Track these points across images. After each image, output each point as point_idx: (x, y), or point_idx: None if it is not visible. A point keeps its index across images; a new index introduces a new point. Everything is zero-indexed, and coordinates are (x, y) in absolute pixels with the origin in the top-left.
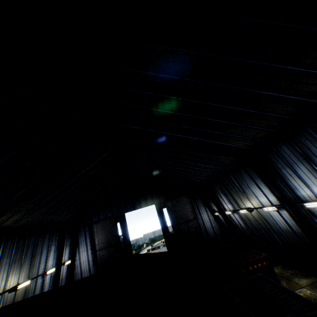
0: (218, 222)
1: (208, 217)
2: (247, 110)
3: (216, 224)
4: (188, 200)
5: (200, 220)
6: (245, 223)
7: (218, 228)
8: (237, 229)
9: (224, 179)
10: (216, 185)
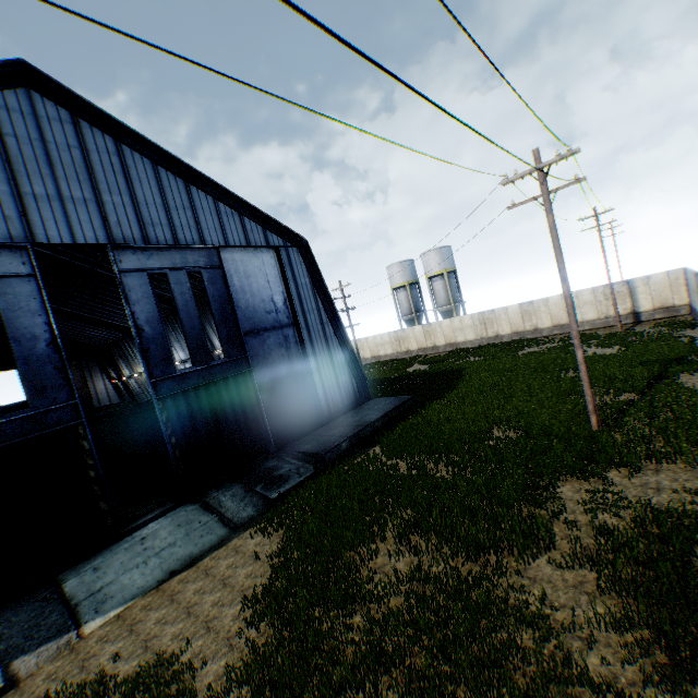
0: (118, 391)
1: (106, 386)
2: (121, 312)
3: (116, 393)
4: (78, 365)
5: (94, 389)
6: (140, 387)
7: (117, 398)
8: (136, 395)
9: (122, 345)
10: (116, 350)
